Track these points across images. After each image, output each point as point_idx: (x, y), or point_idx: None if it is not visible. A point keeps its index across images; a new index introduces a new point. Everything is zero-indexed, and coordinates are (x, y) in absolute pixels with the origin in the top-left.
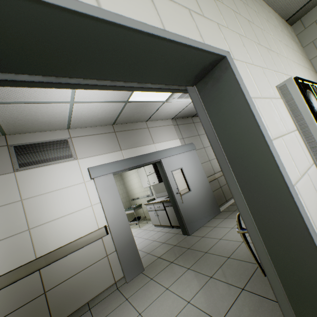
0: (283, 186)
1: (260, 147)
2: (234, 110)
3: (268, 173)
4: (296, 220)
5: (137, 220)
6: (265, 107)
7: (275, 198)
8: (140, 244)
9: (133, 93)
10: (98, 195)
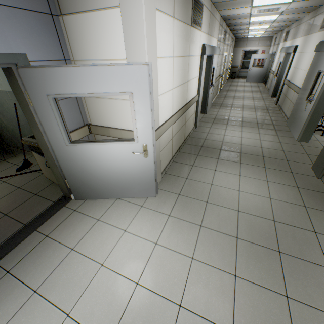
0: None
1: None
2: None
3: None
4: None
5: None
6: None
7: None
8: None
9: None
10: (199, 70)
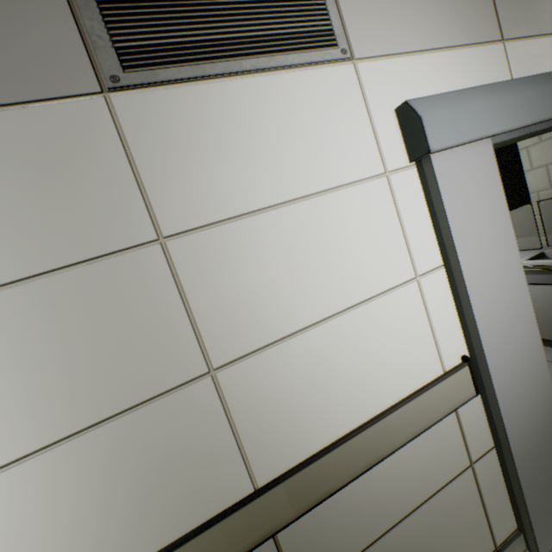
0: None
1: None
2: None
3: None
4: None
5: None
6: None
7: None
8: None
9: None
10: (433, 237)
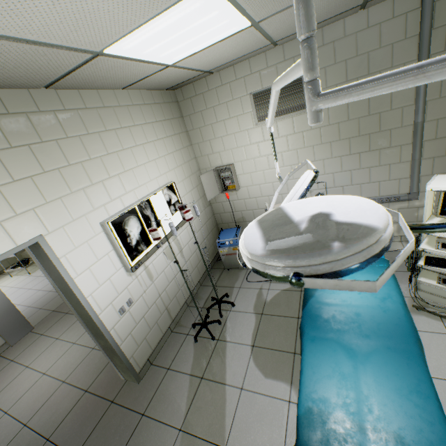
0: (79, 301)
1: (67, 285)
2: (51, 265)
3: (73, 295)
4: (87, 312)
5: (25, 265)
6: (78, 254)
7: (79, 304)
8: (30, 299)
9: None
10: None
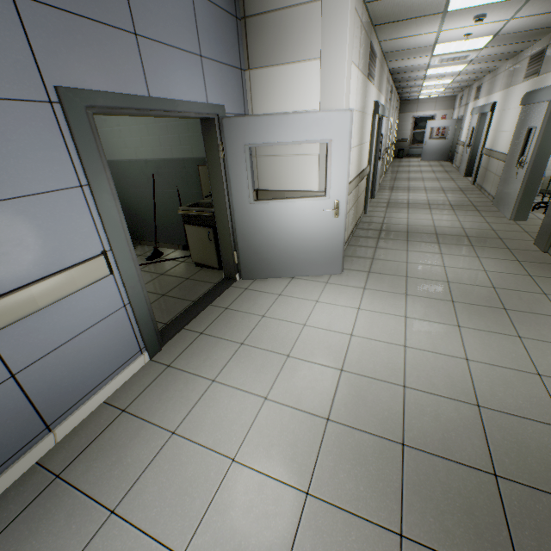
0: None
1: None
2: None
3: (550, 142)
4: (548, 157)
5: None
6: None
7: (547, 150)
8: None
9: (449, 43)
10: (370, 134)
